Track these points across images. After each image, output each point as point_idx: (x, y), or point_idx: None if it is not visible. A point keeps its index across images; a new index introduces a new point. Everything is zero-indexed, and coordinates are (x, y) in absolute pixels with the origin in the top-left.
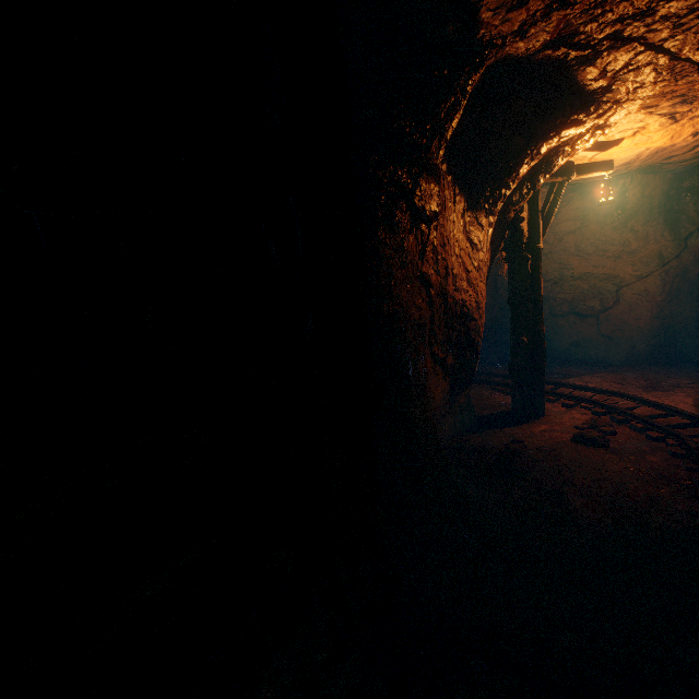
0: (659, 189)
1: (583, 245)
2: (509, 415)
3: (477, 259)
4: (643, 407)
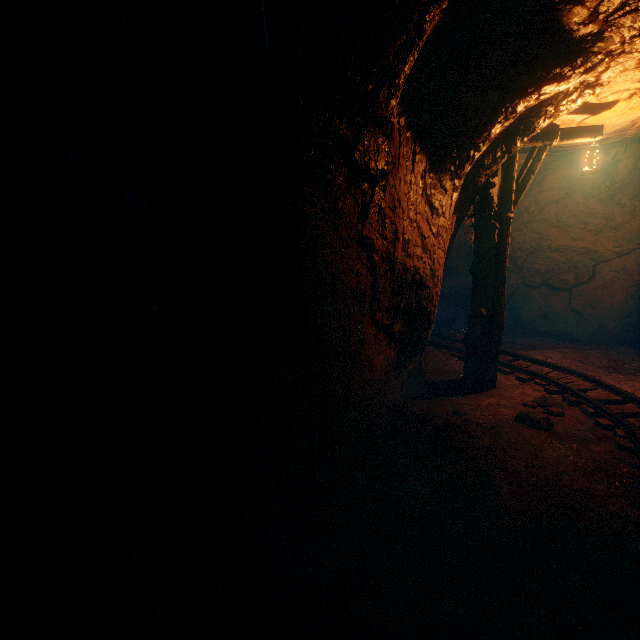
0: None
1: (565, 216)
2: (460, 384)
3: (437, 224)
4: (600, 390)
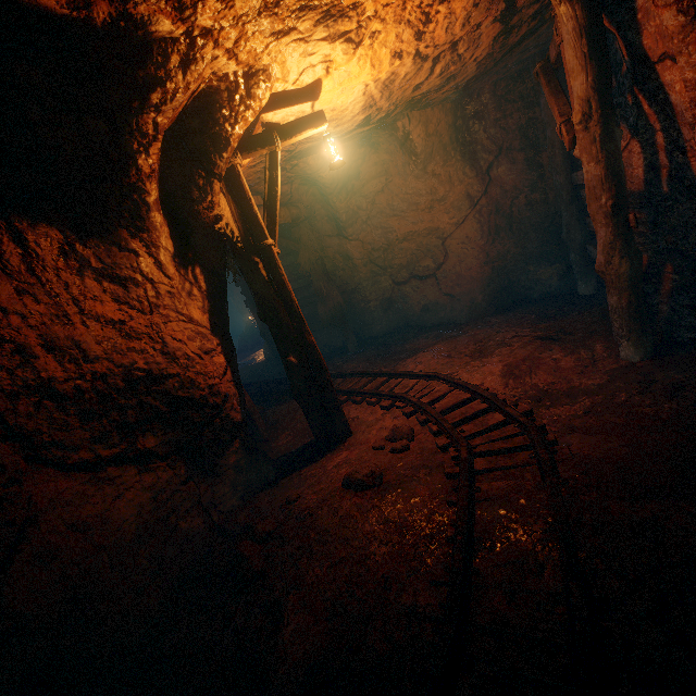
0: (443, 123)
1: (395, 202)
2: (316, 445)
3: (144, 297)
4: (455, 391)
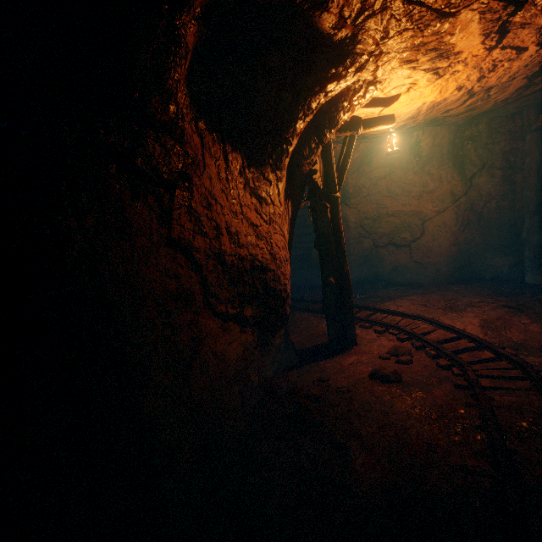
0: (446, 138)
1: (393, 187)
2: (327, 347)
3: (268, 212)
4: (439, 330)
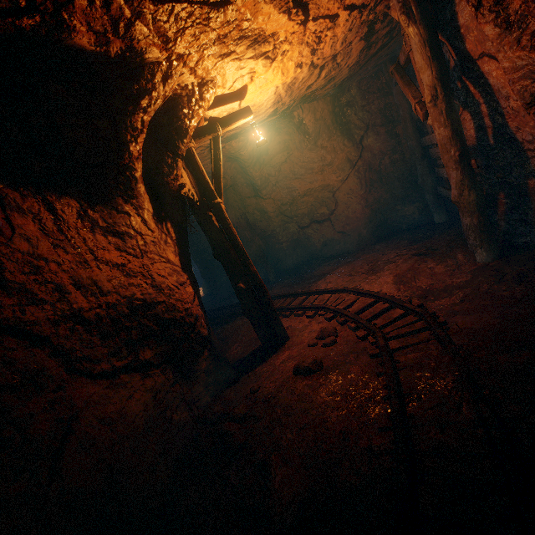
0: (326, 110)
1: (296, 169)
2: (263, 349)
3: (136, 245)
4: (361, 298)
